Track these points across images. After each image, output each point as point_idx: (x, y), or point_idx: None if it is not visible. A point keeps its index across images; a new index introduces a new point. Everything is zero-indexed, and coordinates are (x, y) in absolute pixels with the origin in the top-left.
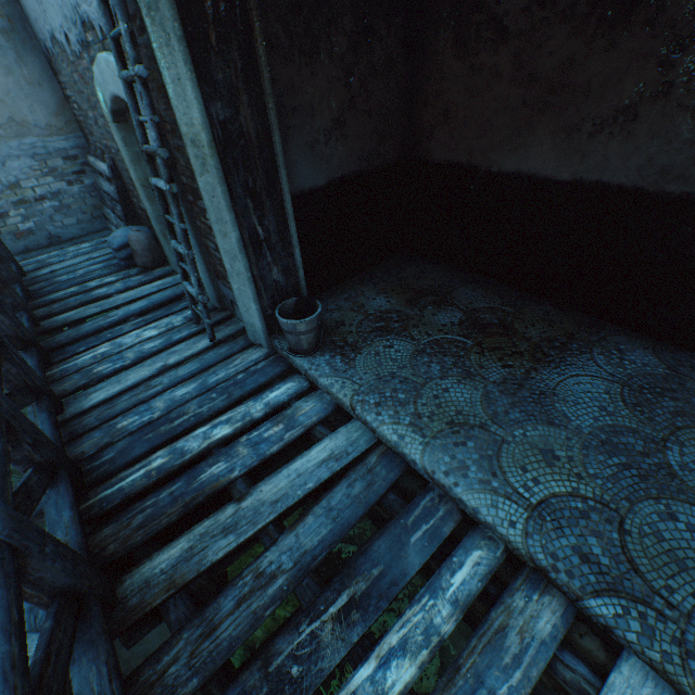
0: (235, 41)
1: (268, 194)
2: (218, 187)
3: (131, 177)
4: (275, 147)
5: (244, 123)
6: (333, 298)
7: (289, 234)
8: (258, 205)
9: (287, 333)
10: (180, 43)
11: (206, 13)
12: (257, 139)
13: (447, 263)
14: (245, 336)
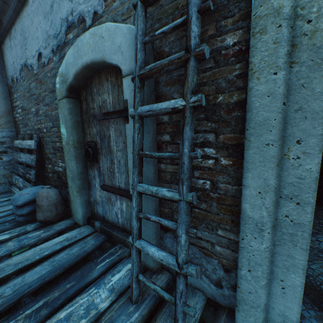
0: None
1: None
2: (321, 79)
3: (56, 146)
4: None
5: None
6: None
7: None
8: None
9: None
10: None
11: None
12: None
13: (316, 203)
14: (225, 320)
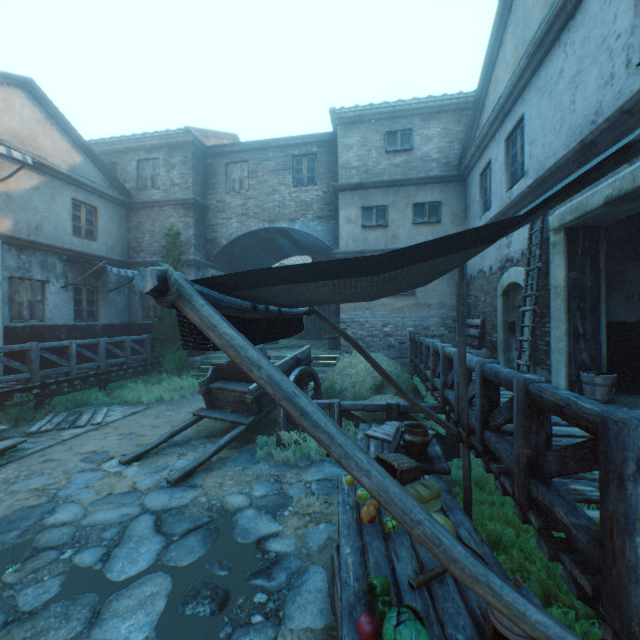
0: (588, 253)
1: (590, 313)
2: (562, 304)
3: (493, 323)
4: (600, 292)
5: (584, 281)
6: (630, 394)
7: (599, 336)
8: (582, 316)
9: (584, 384)
10: (563, 253)
11: (578, 245)
12: (590, 288)
13: None
14: None
